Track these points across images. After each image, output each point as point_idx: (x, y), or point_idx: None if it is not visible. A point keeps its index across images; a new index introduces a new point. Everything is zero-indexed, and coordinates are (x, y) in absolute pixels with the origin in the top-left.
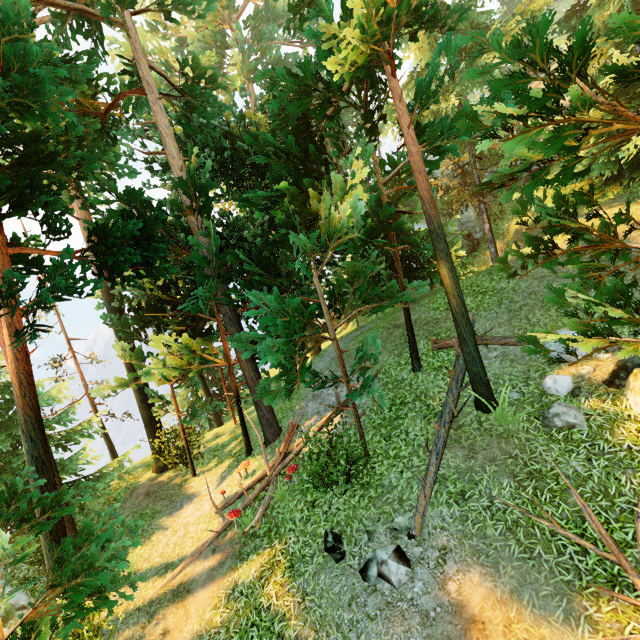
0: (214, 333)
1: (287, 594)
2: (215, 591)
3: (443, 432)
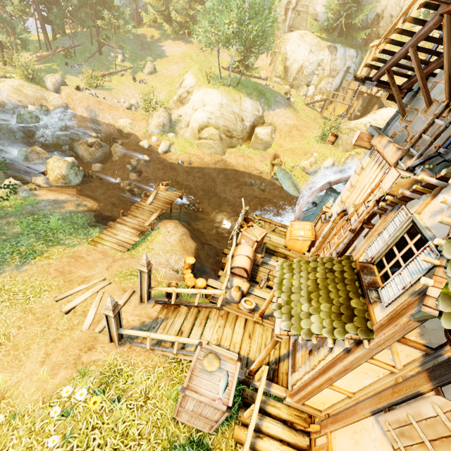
0: (25, 4)
1: (57, 68)
2: (41, 66)
3: (91, 56)
